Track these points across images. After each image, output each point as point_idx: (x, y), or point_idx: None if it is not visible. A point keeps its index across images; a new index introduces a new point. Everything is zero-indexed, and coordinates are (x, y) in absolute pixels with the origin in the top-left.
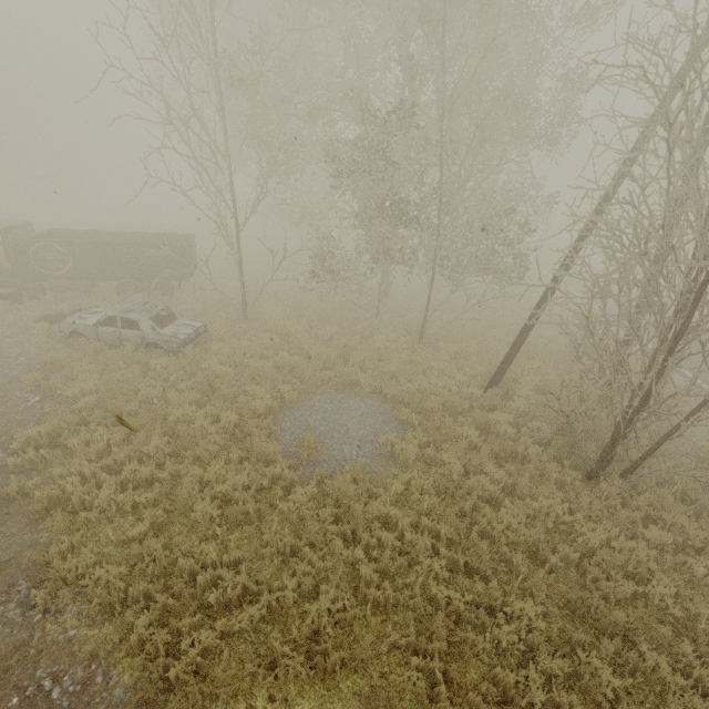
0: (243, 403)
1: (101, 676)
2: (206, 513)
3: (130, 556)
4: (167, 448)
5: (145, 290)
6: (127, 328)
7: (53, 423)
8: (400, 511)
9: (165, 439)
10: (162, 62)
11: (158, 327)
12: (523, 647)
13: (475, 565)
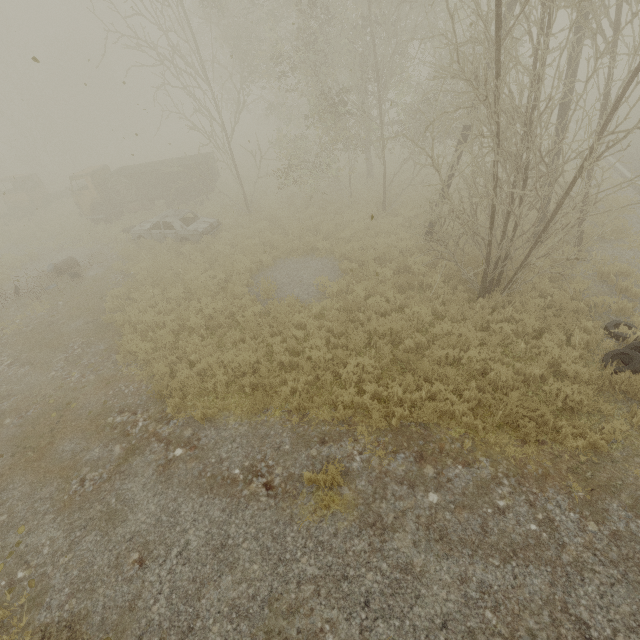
0: (230, 267)
1: (145, 387)
2: (198, 324)
3: (158, 342)
4: (185, 296)
5: (185, 203)
6: (168, 229)
7: (124, 285)
8: (313, 320)
9: (182, 290)
10: (142, 14)
11: (186, 226)
12: (356, 380)
13: (349, 345)
